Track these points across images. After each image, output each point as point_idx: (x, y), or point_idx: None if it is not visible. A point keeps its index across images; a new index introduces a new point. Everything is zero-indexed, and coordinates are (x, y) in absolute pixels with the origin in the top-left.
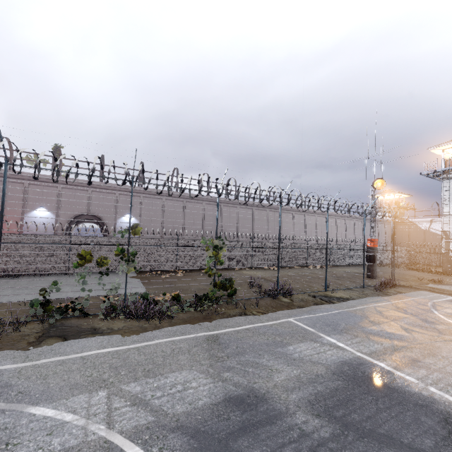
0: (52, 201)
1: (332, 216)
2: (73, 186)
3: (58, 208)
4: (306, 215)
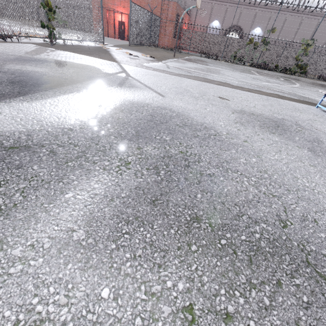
0: (222, 16)
1: None
2: (234, 5)
3: (223, 21)
4: None
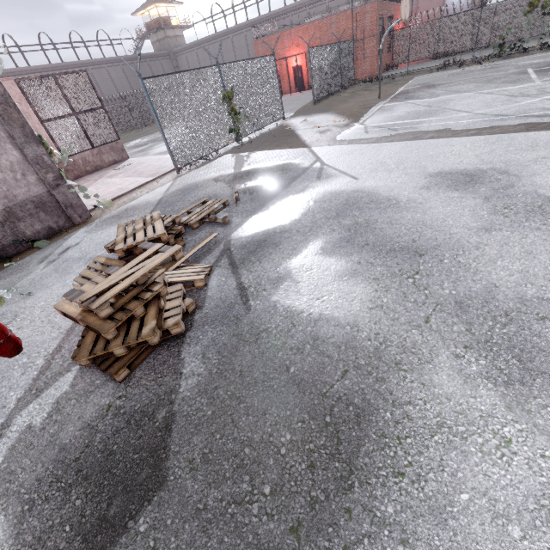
0: None
1: None
2: None
3: None
4: None
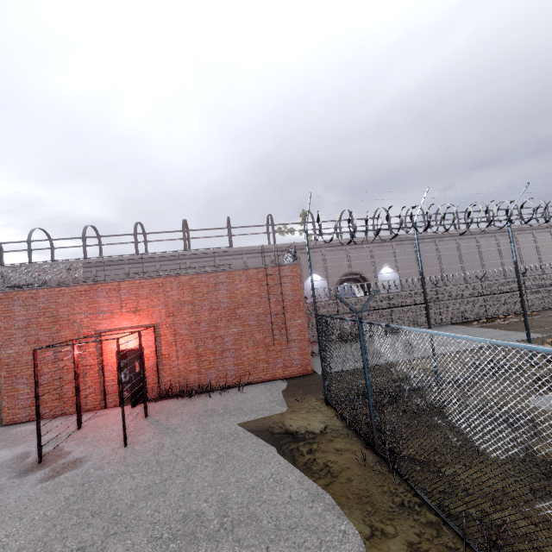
0: (320, 266)
1: None
2: (333, 248)
3: (327, 272)
4: None
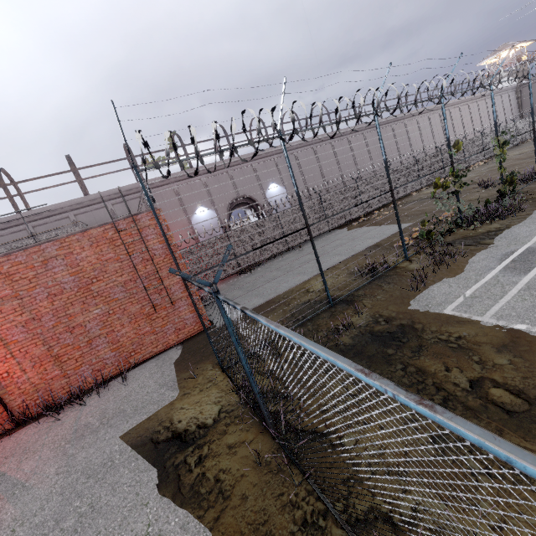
0: (204, 197)
1: (455, 105)
2: (213, 173)
3: (213, 202)
4: (429, 115)
